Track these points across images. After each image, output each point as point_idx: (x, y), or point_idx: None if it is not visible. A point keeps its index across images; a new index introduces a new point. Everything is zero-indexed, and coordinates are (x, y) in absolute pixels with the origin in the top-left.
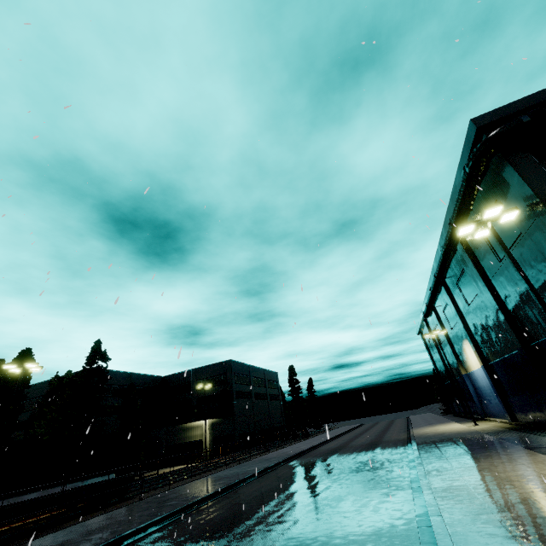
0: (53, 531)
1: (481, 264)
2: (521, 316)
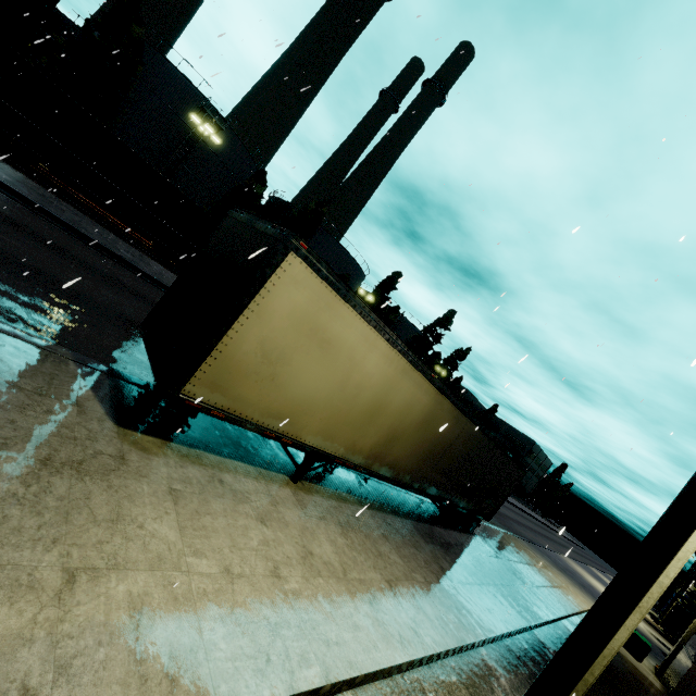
0: None
1: None
2: None
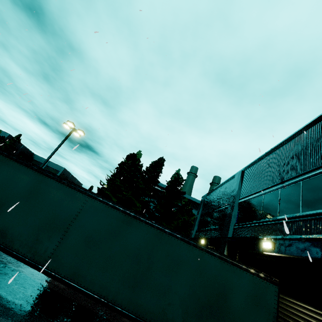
0: None
1: None
2: None
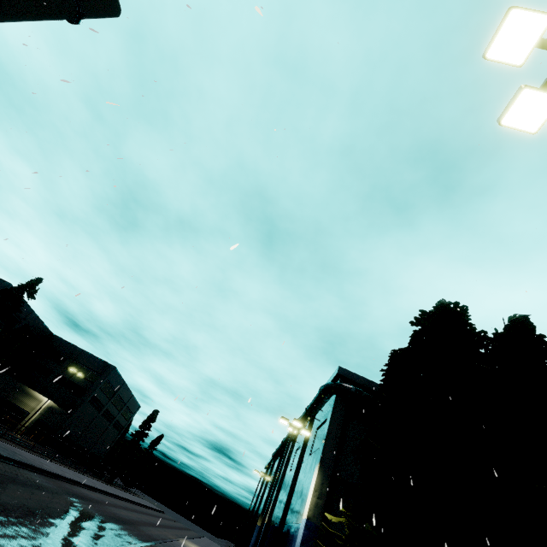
0: None
1: (306, 449)
2: (294, 500)
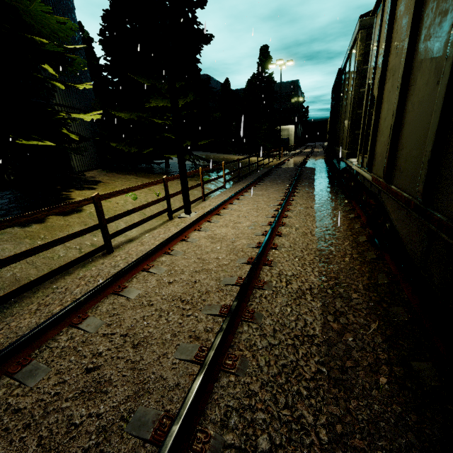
0: None
1: None
2: None
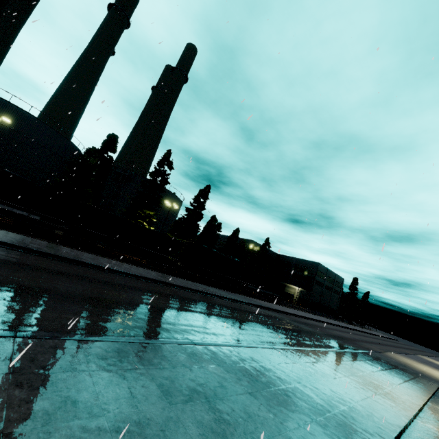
0: (270, 302)
1: None
2: None
